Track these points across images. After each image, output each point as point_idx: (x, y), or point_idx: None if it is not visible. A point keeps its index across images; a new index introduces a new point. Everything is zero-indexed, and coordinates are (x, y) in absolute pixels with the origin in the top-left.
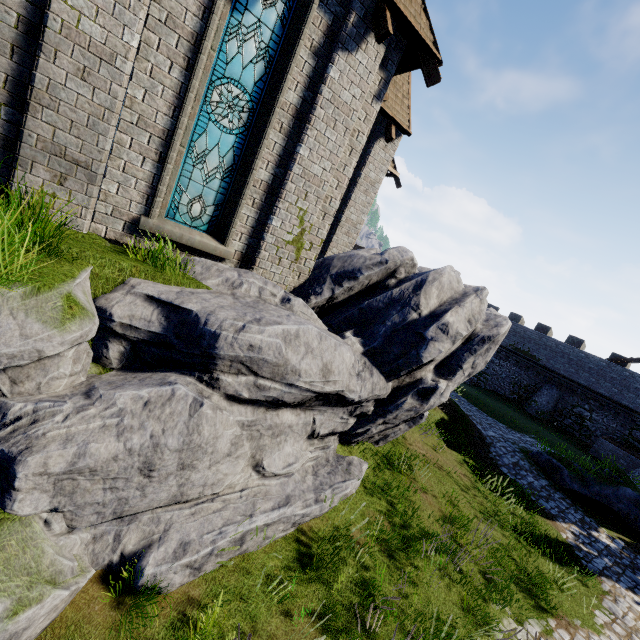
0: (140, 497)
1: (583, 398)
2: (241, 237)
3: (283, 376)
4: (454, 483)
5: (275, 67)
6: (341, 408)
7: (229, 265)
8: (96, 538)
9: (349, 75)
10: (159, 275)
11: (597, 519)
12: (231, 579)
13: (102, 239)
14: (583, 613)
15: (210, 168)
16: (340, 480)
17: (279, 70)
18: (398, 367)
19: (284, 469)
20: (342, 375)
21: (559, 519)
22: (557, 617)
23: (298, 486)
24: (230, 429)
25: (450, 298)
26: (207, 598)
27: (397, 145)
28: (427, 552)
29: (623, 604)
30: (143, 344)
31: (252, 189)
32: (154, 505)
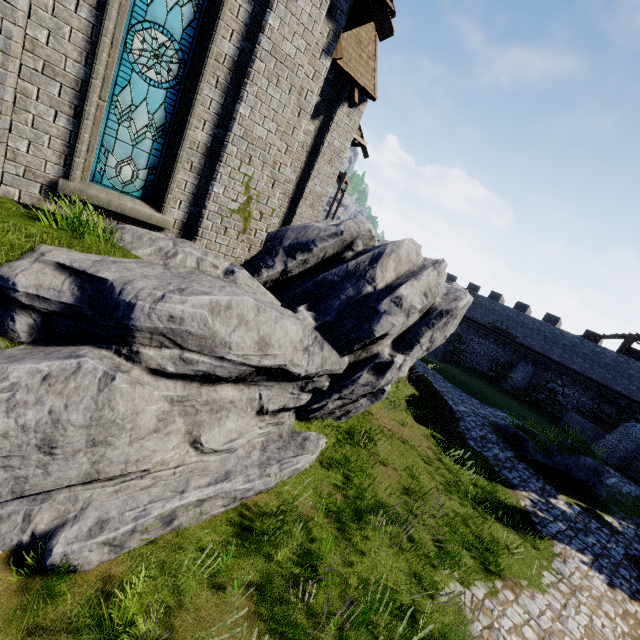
0: (43, 475)
1: (556, 374)
2: (180, 205)
3: (212, 349)
4: (418, 456)
5: (206, 11)
6: (289, 383)
7: (169, 235)
8: (3, 518)
9: (291, 24)
10: (76, 242)
11: (557, 487)
12: (161, 555)
13: (14, 203)
14: (531, 574)
15: (139, 127)
16: (291, 455)
17: (210, 15)
18: (351, 341)
19: (225, 445)
20: (284, 349)
21: (520, 488)
22: (504, 579)
23: (241, 462)
24: (155, 404)
25: (408, 271)
26: (131, 574)
27: (362, 111)
28: (379, 522)
29: (571, 565)
30: (56, 316)
31: (189, 151)
32: (64, 483)
